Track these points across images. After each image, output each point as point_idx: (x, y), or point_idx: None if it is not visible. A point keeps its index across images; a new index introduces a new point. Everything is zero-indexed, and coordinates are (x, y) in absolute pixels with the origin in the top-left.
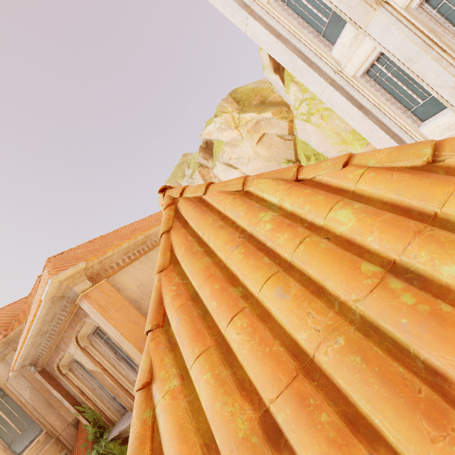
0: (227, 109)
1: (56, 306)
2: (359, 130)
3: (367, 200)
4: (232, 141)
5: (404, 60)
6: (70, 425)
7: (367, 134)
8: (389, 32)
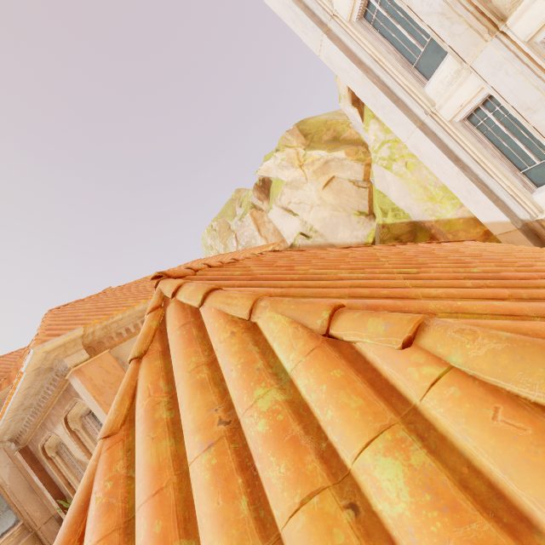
0: (292, 143)
1: (43, 378)
2: (452, 188)
3: (439, 441)
4: (293, 182)
5: (520, 107)
6: (52, 518)
7: (462, 194)
8: (503, 70)
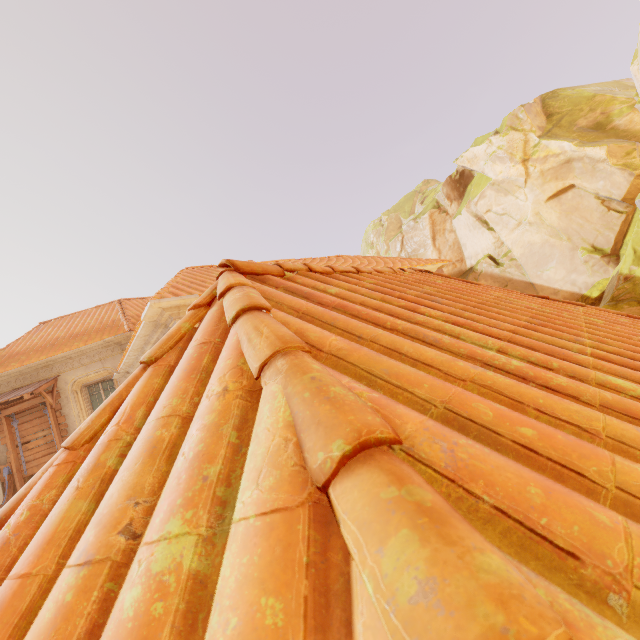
0: (522, 125)
1: (159, 331)
2: None
3: None
4: (504, 183)
5: None
6: None
7: None
8: None
